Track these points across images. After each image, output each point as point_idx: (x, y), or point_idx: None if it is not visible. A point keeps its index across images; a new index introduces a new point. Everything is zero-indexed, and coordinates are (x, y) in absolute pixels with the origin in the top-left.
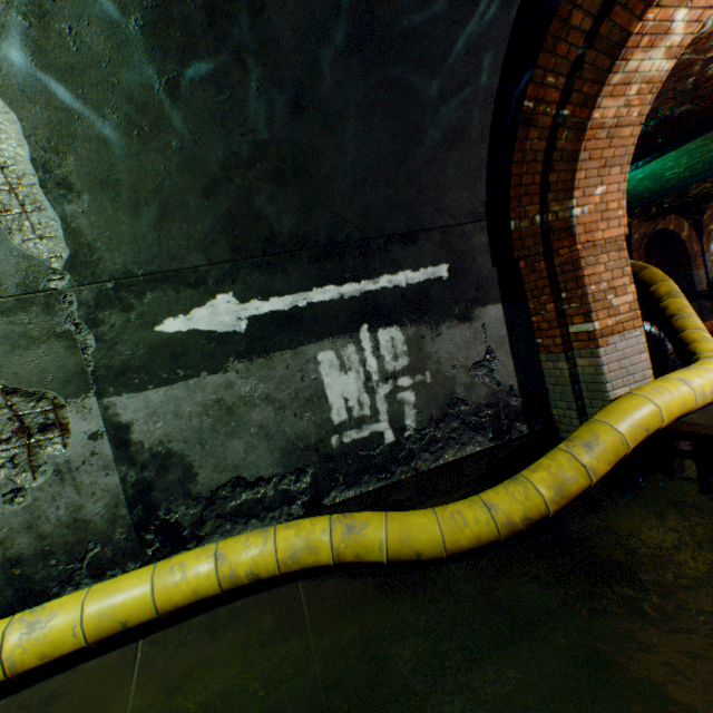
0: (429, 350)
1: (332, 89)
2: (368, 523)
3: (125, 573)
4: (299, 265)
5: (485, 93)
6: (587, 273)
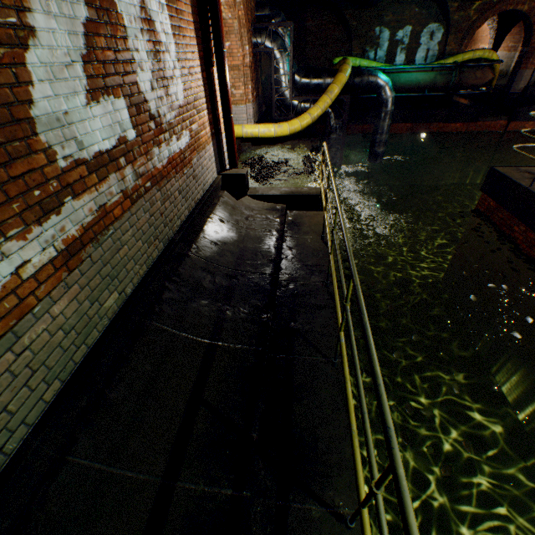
0: None
1: None
2: None
3: None
4: None
5: None
6: None
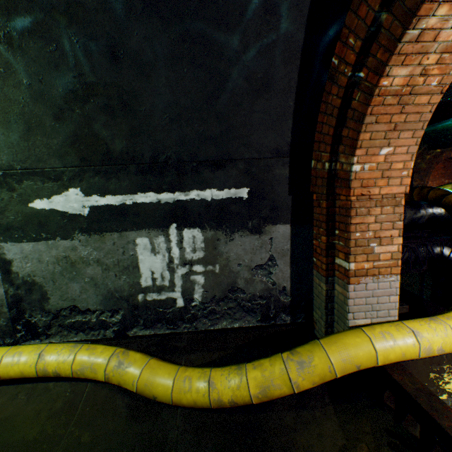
0: (222, 249)
1: (141, 43)
2: (132, 364)
3: (4, 343)
4: (128, 175)
5: (290, 48)
6: (356, 221)
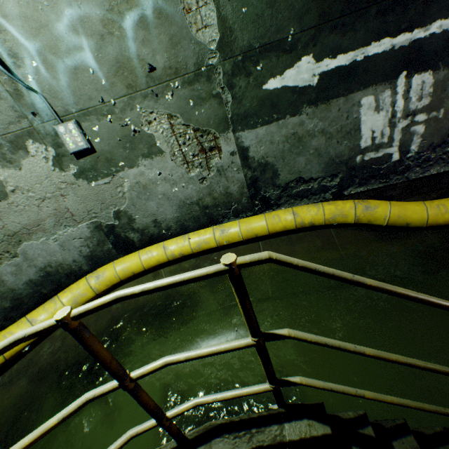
0: None
1: None
2: (378, 206)
3: (246, 216)
4: (365, 22)
5: None
6: None
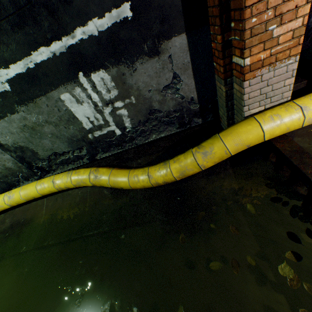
0: (130, 83)
1: None
2: (102, 175)
3: (35, 179)
4: (9, 36)
5: None
6: (252, 2)
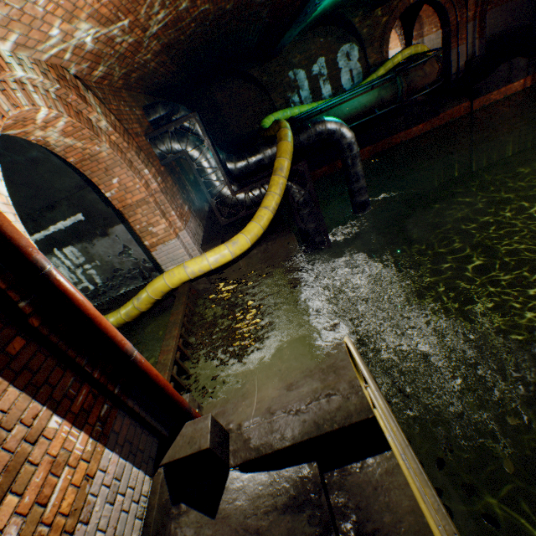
0: (93, 252)
1: None
2: None
3: None
4: None
5: (24, 143)
6: (132, 220)
